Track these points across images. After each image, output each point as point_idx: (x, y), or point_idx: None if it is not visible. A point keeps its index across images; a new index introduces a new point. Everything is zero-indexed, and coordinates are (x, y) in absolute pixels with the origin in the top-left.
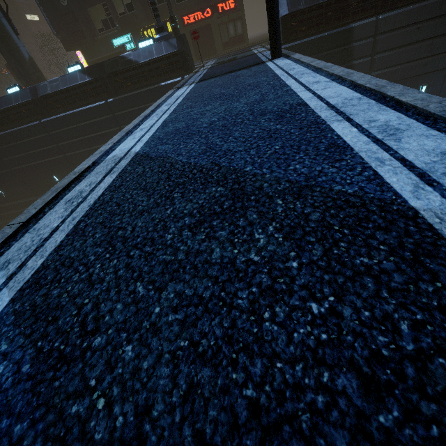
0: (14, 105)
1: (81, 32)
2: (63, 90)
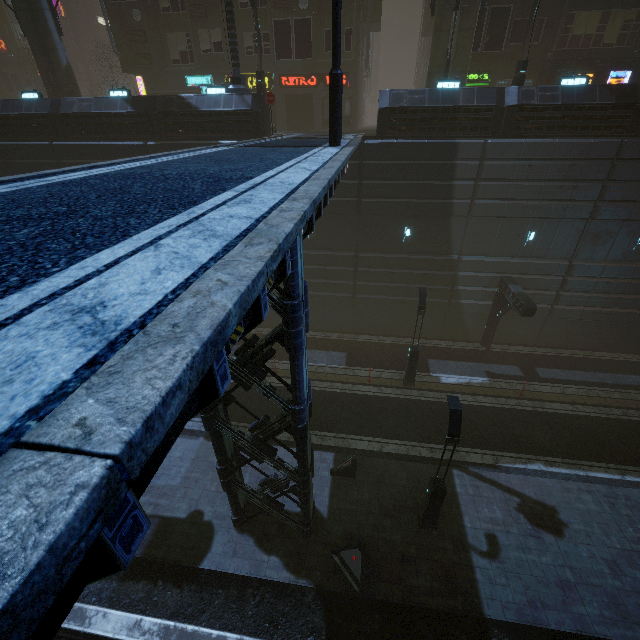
0: (24, 114)
1: (148, 56)
2: (94, 114)
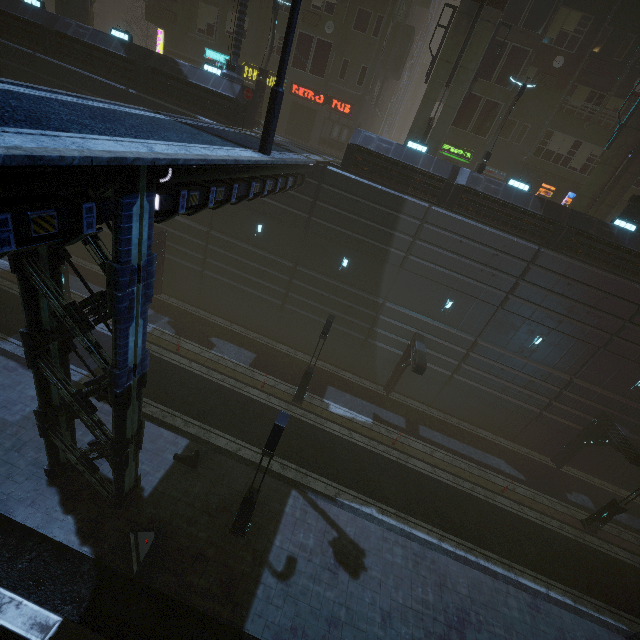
0: (17, 15)
1: (174, 15)
2: (87, 43)
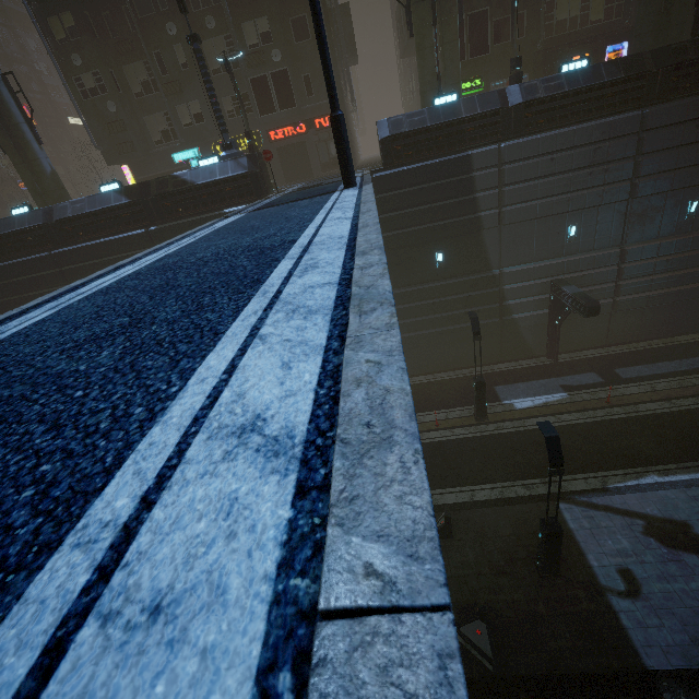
0: (17, 230)
1: (130, 143)
2: (89, 213)
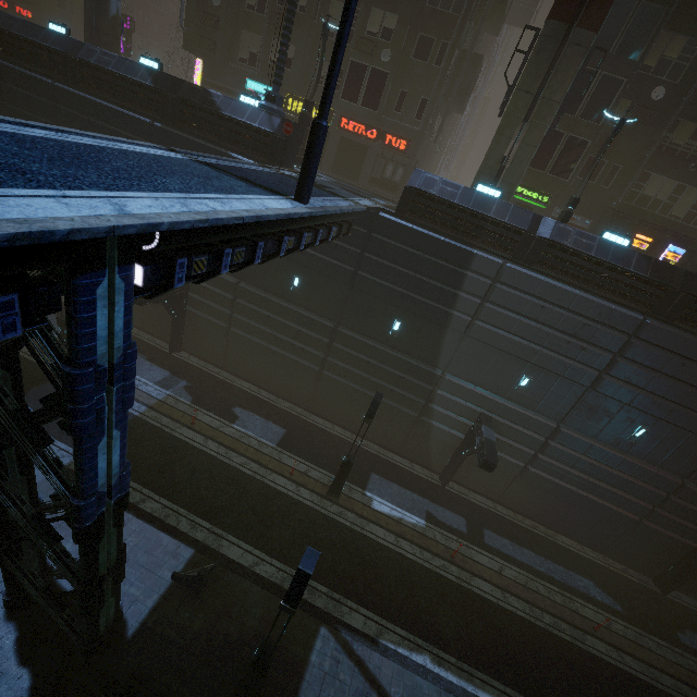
0: (38, 42)
1: (213, 43)
2: (111, 72)
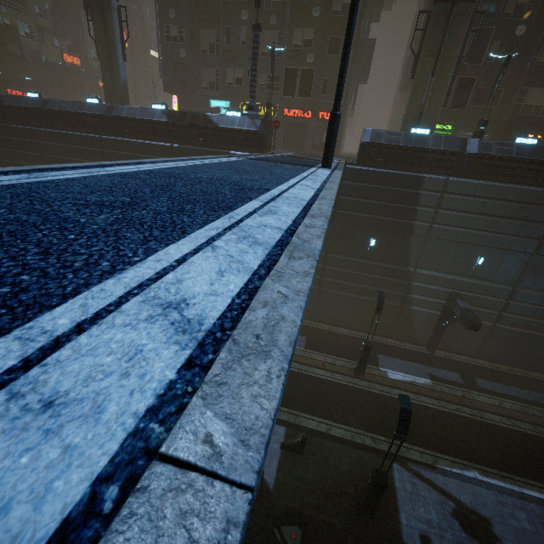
0: (85, 113)
1: (185, 82)
2: (138, 119)
